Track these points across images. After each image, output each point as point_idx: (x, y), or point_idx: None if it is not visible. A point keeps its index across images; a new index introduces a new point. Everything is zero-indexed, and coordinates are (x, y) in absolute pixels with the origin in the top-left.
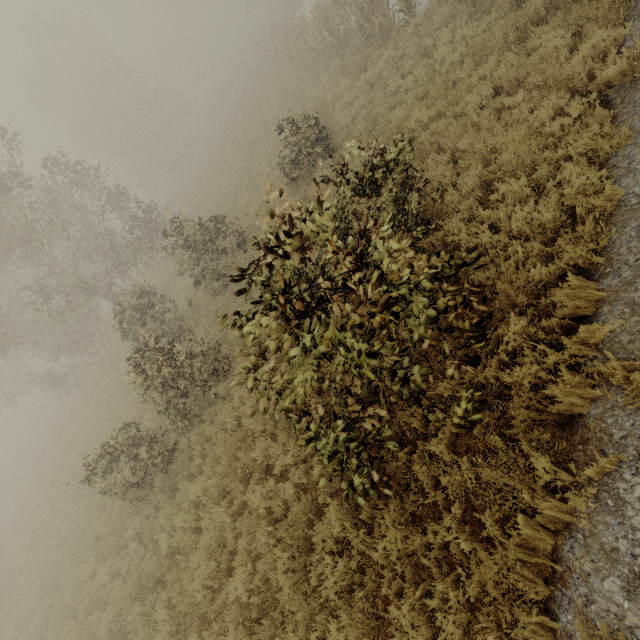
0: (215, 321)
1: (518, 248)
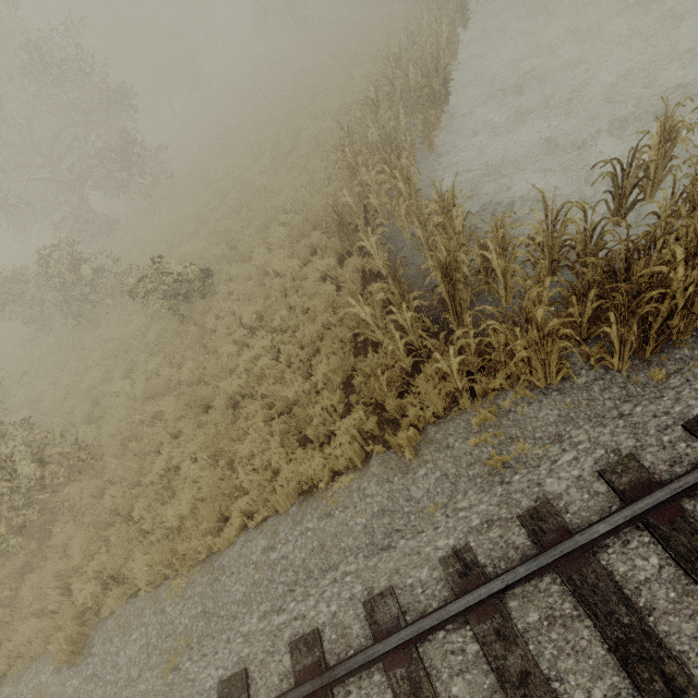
0: (58, 348)
1: None
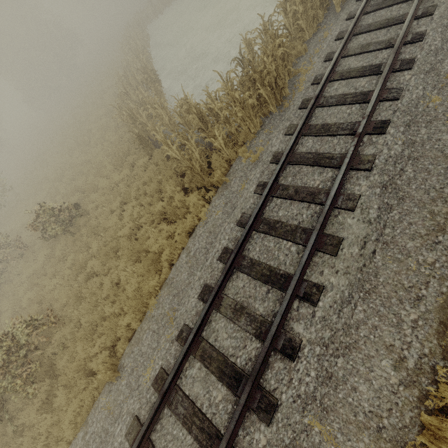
0: None
1: (40, 443)
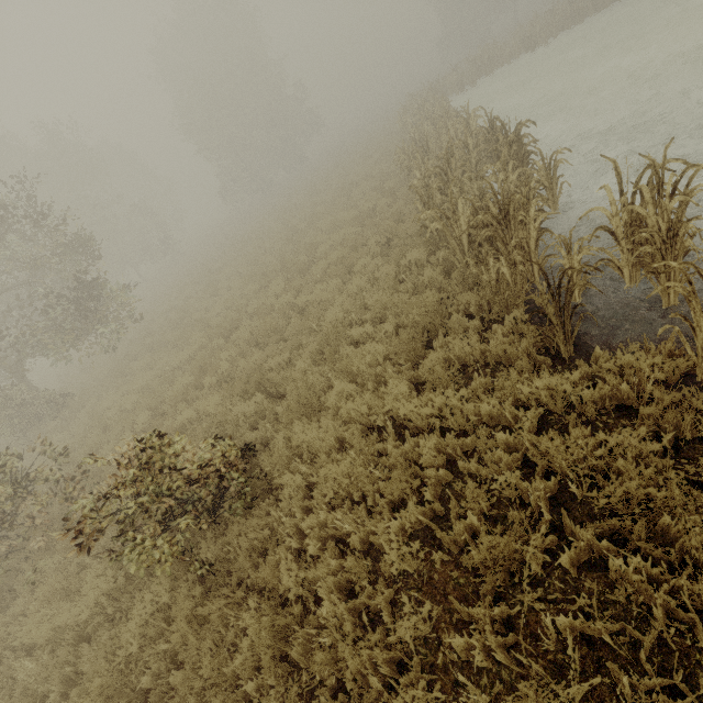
0: None
1: None
